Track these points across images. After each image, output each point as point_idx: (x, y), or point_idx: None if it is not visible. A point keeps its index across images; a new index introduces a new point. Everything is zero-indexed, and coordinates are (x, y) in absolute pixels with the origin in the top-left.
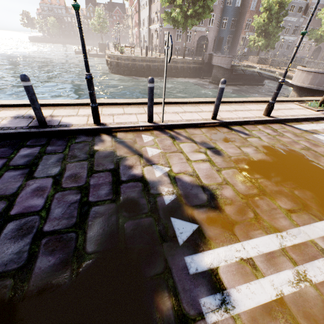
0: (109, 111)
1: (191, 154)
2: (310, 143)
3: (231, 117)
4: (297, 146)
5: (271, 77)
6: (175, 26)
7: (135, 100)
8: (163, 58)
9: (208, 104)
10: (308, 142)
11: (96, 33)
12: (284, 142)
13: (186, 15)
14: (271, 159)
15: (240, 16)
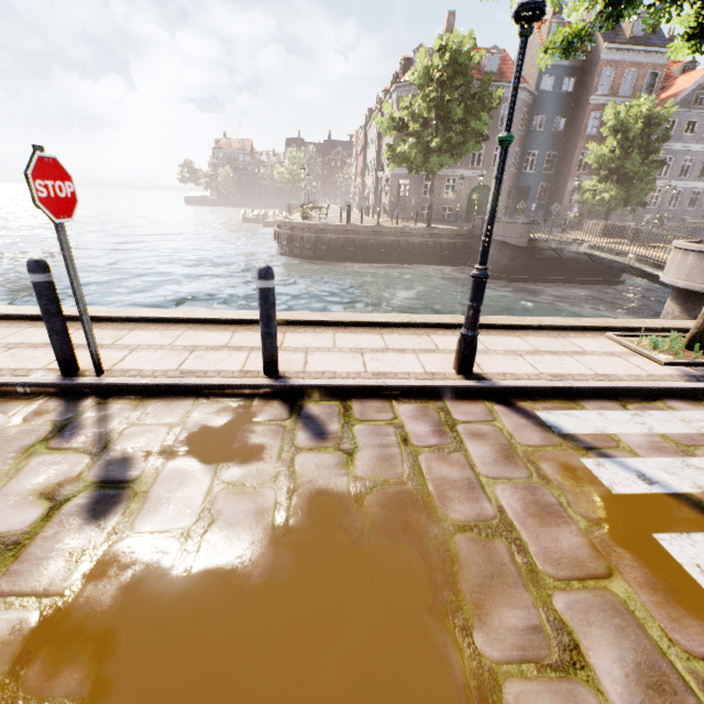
0: (27, 336)
1: (4, 501)
2: (532, 498)
3: (338, 369)
4: (463, 509)
5: (621, 264)
6: (411, 168)
7: (131, 312)
8: (383, 228)
9: (327, 328)
10: (533, 490)
11: (285, 187)
12: (430, 480)
13: (428, 149)
14: (265, 571)
15: (566, 148)
